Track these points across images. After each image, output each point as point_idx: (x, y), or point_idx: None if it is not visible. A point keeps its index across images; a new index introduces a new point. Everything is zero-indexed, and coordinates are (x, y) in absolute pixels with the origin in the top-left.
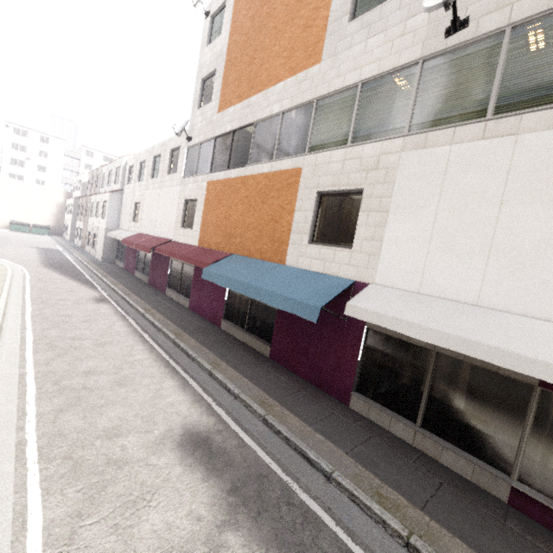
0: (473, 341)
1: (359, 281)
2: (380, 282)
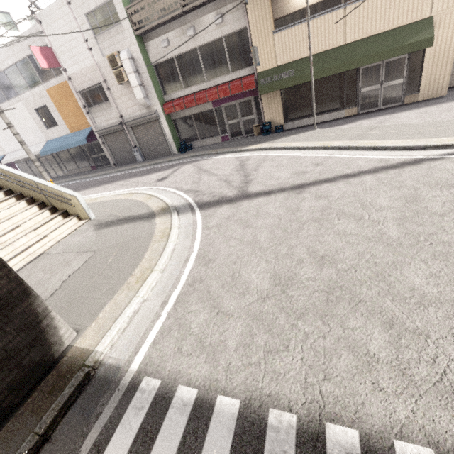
0: (15, 158)
1: (5, 155)
2: (7, 153)
